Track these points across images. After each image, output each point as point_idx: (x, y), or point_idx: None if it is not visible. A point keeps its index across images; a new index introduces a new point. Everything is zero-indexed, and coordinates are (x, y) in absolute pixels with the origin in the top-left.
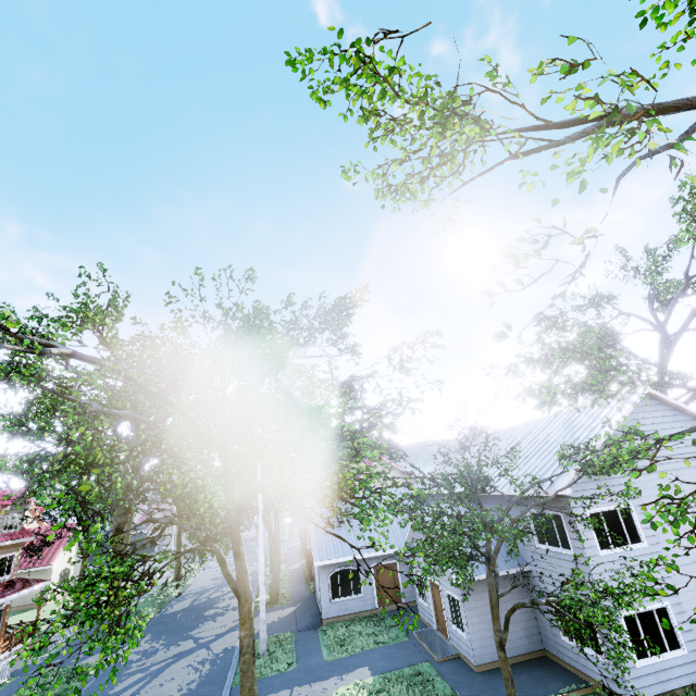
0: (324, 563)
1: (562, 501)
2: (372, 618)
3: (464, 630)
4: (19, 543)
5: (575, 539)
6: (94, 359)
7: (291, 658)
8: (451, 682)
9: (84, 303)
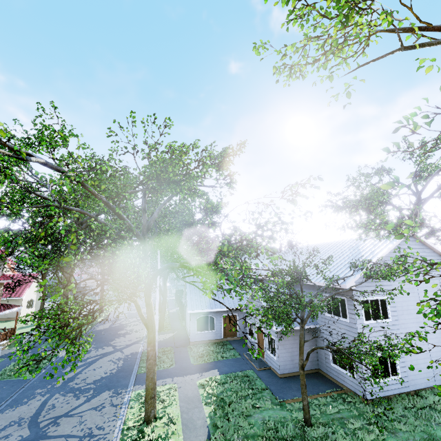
0: (194, 312)
1: (348, 292)
2: (219, 343)
3: (276, 355)
4: (1, 283)
5: (351, 314)
6: (60, 169)
7: (172, 361)
8: (265, 381)
9: (40, 130)
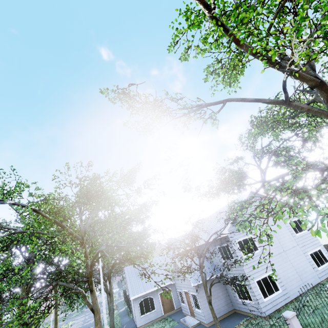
0: (135, 297)
1: (227, 239)
2: (161, 320)
3: (200, 308)
4: None
5: (234, 253)
6: (23, 205)
7: None
8: None
9: (1, 187)
